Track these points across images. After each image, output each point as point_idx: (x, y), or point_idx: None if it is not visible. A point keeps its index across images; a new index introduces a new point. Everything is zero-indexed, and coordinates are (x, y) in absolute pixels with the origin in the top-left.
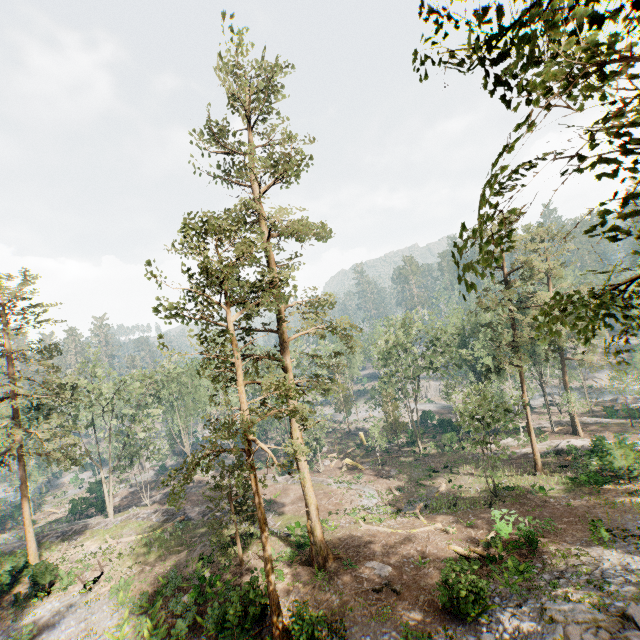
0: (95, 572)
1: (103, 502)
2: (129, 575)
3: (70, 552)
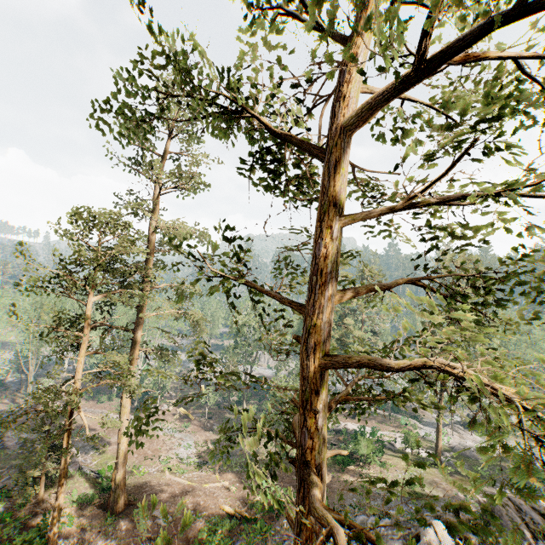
0: None
1: None
2: None
3: None
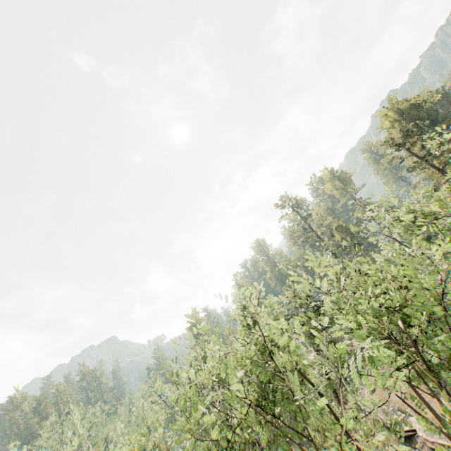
0: None
1: None
2: None
3: None
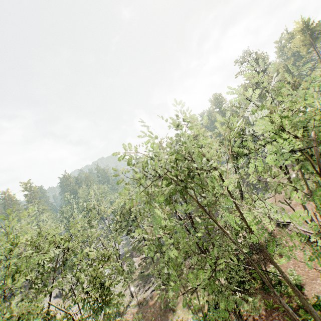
0: None
1: None
2: None
3: None
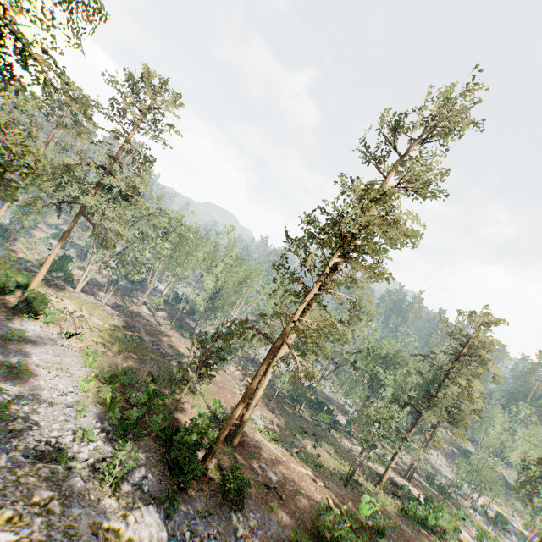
0: (69, 327)
1: (71, 275)
2: (95, 348)
3: (53, 298)
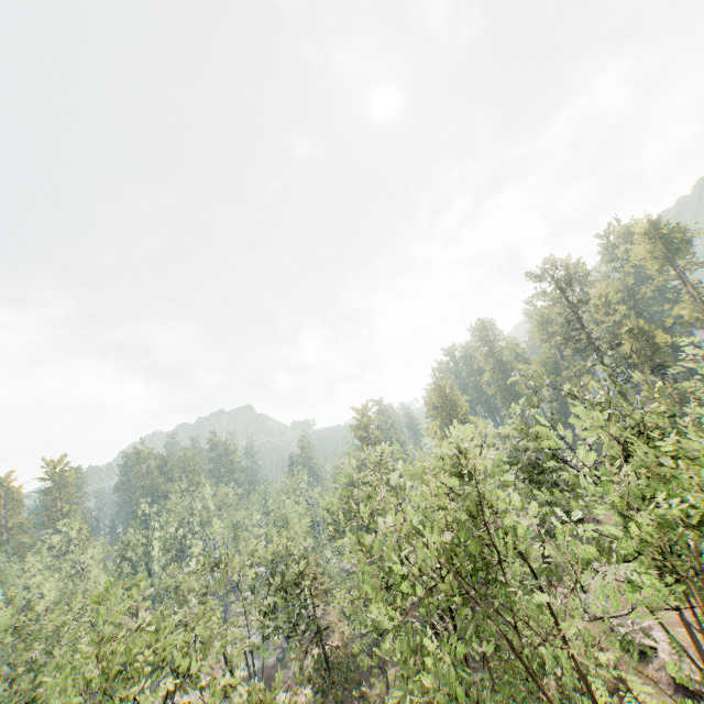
0: None
1: None
2: None
3: None
